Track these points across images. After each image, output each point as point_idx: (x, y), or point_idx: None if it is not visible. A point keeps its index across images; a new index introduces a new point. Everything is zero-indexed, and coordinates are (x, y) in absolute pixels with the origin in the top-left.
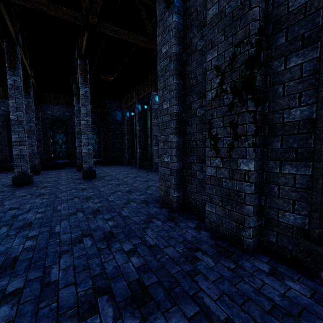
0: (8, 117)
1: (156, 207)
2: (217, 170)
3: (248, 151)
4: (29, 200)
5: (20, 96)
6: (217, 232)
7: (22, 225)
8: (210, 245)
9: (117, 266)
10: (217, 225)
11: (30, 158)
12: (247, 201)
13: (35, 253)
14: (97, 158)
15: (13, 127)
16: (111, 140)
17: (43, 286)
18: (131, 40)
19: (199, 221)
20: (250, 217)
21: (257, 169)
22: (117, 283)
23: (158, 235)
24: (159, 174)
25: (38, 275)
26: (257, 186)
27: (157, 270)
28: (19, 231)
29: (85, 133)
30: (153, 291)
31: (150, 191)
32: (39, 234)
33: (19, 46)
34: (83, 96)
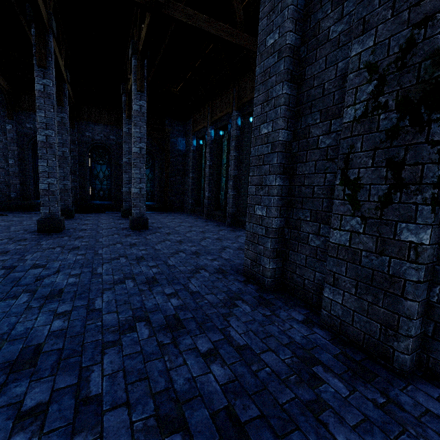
0: (34, 138)
1: (238, 281)
2: (353, 237)
3: (420, 211)
4: (59, 255)
5: (51, 108)
6: (341, 334)
7: (49, 293)
8: (334, 354)
9: (191, 379)
10: (344, 323)
11: (61, 195)
12: (409, 293)
13: (67, 342)
14: (149, 201)
15: (41, 151)
16: (169, 177)
17: (79, 403)
18: (212, 30)
19: (308, 311)
20: (410, 320)
21: (433, 242)
22: (194, 411)
23: (248, 329)
24: (246, 233)
25: (71, 381)
26: (428, 271)
27: (255, 394)
28: (44, 303)
29: (137, 166)
30: (255, 436)
31: (226, 255)
32: (72, 310)
33: (52, 36)
34: (137, 113)
